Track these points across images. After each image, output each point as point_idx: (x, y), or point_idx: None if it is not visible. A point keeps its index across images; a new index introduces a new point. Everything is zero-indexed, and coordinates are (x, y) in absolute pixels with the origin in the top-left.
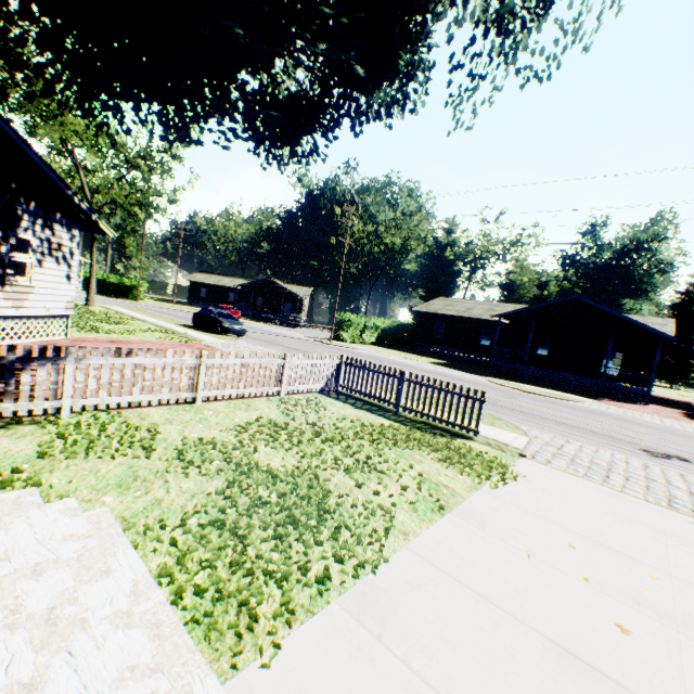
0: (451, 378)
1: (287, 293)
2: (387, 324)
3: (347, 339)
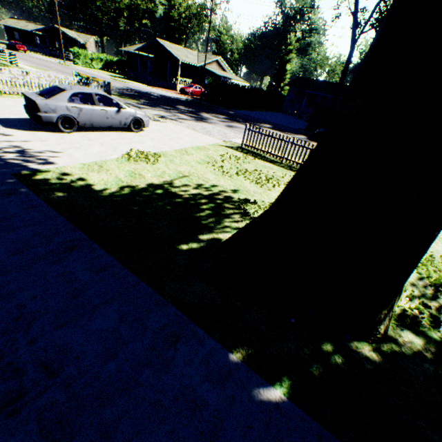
0: (87, 74)
1: (70, 38)
2: (110, 59)
3: (81, 65)
